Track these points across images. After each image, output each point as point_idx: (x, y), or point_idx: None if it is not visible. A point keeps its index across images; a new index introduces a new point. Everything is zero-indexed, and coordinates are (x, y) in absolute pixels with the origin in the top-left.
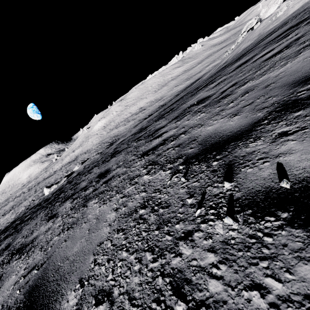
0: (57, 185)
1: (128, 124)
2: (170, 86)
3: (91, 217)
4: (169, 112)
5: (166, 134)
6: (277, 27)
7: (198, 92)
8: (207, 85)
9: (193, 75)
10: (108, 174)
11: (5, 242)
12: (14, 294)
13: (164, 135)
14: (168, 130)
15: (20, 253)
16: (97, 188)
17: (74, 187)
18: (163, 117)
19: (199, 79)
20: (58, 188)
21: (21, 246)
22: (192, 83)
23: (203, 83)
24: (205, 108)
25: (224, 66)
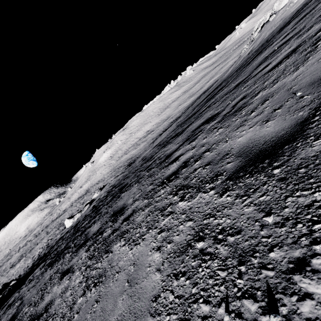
0: (81, 213)
1: (139, 146)
2: (174, 107)
3: (300, 72)
4: (223, 88)
5: (281, 55)
6: (306, 2)
7: (255, 58)
8: (261, 52)
9: (195, 92)
10: (222, 110)
11: (93, 227)
12: (299, 103)
13: (276, 60)
14: (272, 60)
15: (182, 169)
16: (228, 111)
17: (153, 163)
18: (222, 90)
19: (207, 90)
20: (91, 208)
21: (165, 179)
22: (198, 96)
23: (244, 63)
24: (316, 23)
25: (260, 45)
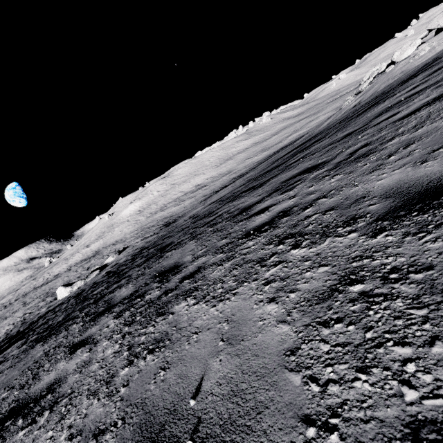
0: (85, 281)
1: (184, 203)
2: (239, 159)
3: None
4: (321, 140)
5: (416, 104)
6: (437, 56)
7: (369, 109)
8: (377, 103)
9: (270, 146)
10: (331, 159)
11: (121, 291)
12: None
13: (408, 108)
14: (401, 110)
15: (282, 218)
16: (344, 159)
17: (218, 217)
18: (321, 141)
19: (288, 145)
20: (103, 274)
21: (250, 230)
22: (275, 151)
23: (351, 114)
24: None
25: (374, 98)
